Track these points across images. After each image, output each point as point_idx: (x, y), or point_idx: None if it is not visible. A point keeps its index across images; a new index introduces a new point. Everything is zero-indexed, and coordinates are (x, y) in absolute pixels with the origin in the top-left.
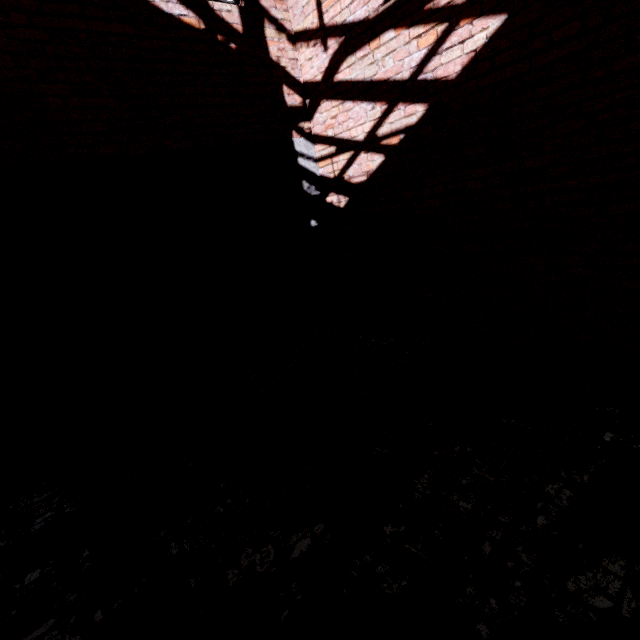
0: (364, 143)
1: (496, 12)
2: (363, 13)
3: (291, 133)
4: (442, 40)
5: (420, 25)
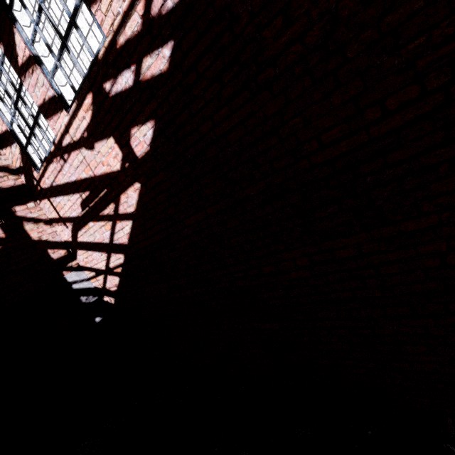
0: (106, 271)
1: (127, 219)
2: (76, 214)
3: (62, 273)
4: (114, 228)
5: (102, 221)
